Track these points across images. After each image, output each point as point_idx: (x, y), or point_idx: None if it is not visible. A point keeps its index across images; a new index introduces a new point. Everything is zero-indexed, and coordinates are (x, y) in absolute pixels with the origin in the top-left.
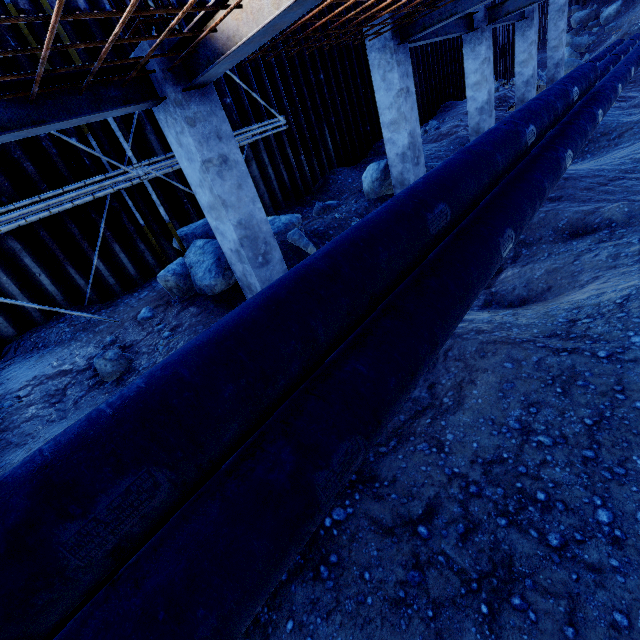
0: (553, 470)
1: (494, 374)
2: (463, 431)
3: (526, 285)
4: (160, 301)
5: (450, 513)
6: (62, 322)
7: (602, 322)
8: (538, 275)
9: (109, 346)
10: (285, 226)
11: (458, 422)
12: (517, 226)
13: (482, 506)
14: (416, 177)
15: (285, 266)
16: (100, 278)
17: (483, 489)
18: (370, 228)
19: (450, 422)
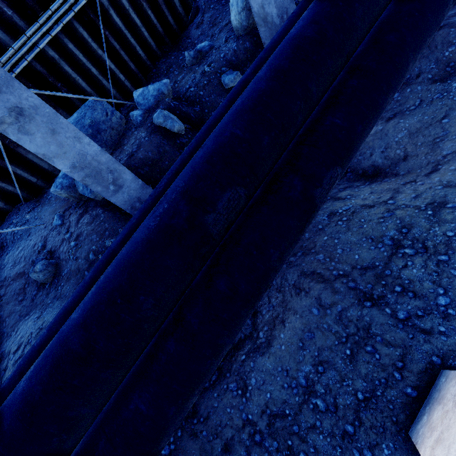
0: (317, 437)
1: (301, 319)
2: (263, 378)
3: (384, 150)
4: (67, 203)
5: (238, 455)
6: (11, 223)
7: (421, 262)
8: (399, 137)
9: (42, 251)
10: (154, 99)
11: (262, 367)
12: (347, 155)
13: (260, 454)
14: (279, 9)
15: (141, 181)
16: (23, 179)
17: (264, 440)
18: (131, 269)
19: (257, 365)
